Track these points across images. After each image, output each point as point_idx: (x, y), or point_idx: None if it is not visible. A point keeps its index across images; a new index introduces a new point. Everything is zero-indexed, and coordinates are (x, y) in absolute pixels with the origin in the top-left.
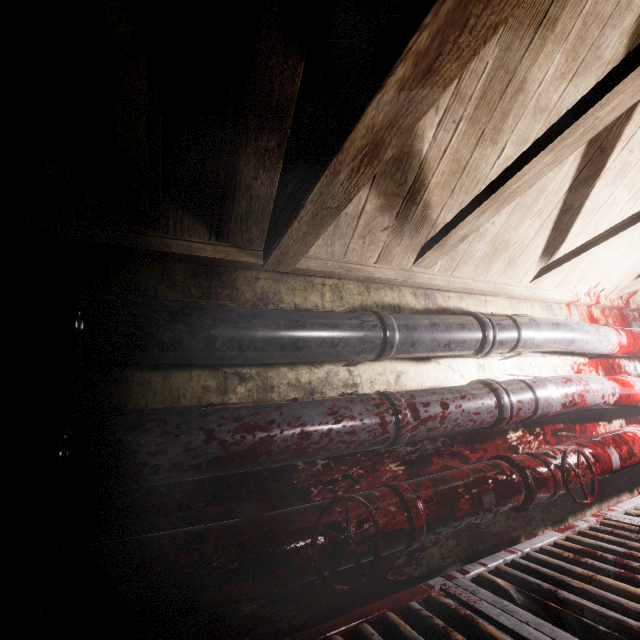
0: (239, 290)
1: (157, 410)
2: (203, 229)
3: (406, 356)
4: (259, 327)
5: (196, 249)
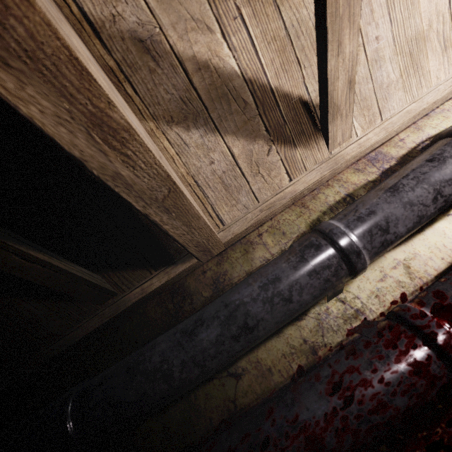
0: (195, 293)
1: (182, 451)
2: (141, 271)
3: (390, 246)
4: (202, 334)
5: (147, 288)
